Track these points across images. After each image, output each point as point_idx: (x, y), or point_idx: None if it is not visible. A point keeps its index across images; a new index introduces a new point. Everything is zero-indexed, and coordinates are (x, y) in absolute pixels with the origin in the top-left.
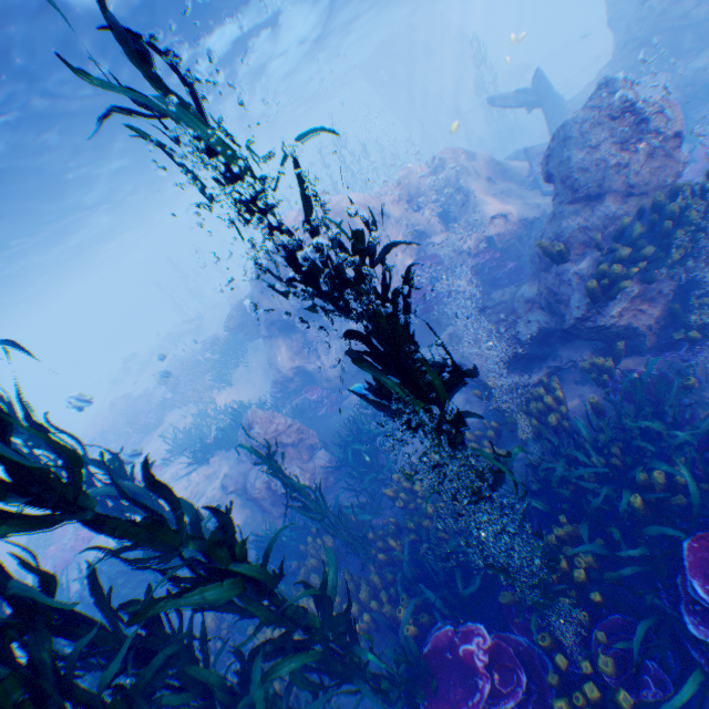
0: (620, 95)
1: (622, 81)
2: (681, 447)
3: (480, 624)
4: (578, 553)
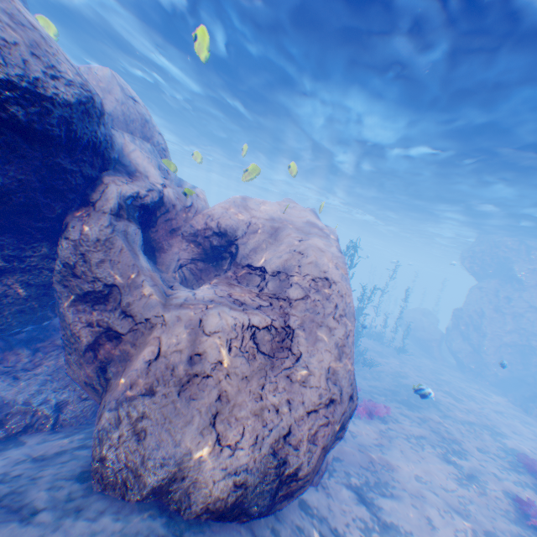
0: None
1: None
2: None
3: None
4: None
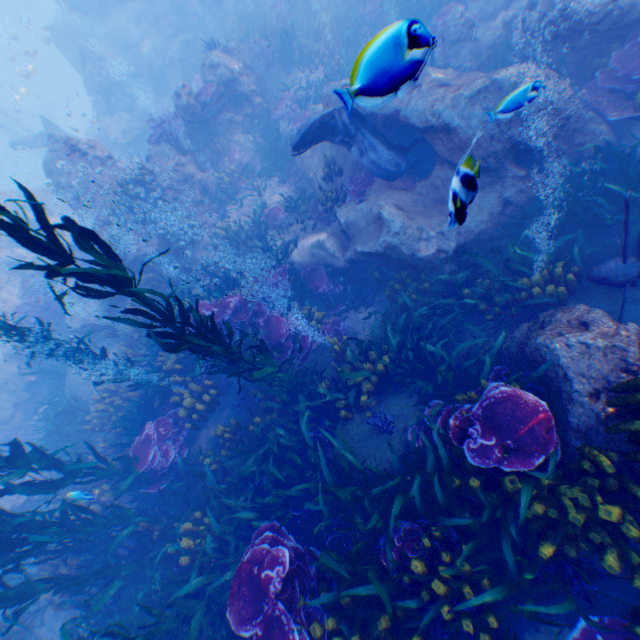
0: (65, 142)
1: (60, 135)
2: (186, 291)
3: (147, 419)
4: (169, 358)
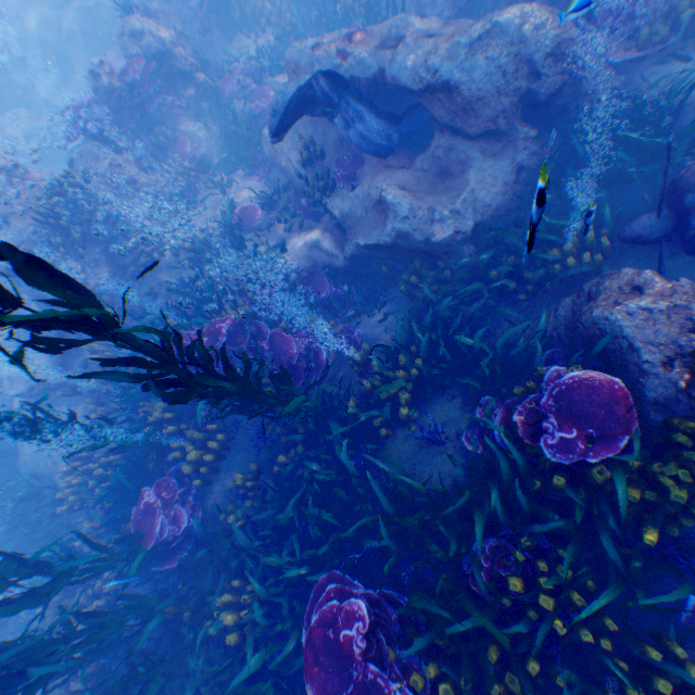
0: None
1: None
2: (159, 323)
3: (144, 485)
4: (156, 406)
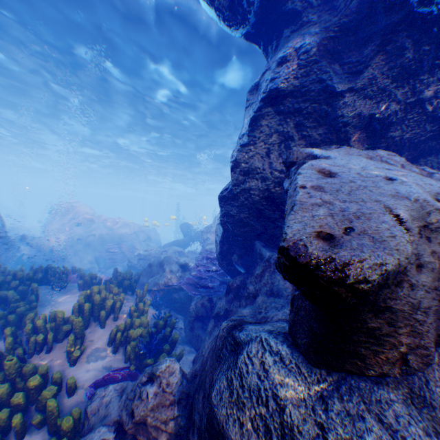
0: None
1: None
2: None
3: None
4: None
